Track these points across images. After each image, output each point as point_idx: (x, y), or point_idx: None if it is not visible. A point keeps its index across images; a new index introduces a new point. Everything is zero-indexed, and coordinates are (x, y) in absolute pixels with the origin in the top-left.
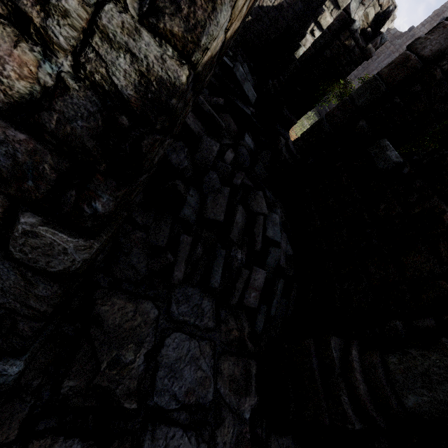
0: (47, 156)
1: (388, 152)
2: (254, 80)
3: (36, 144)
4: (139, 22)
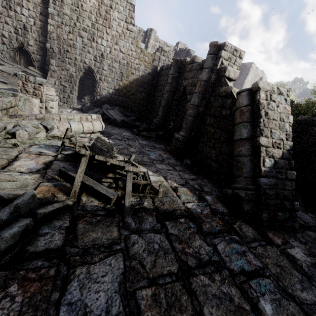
0: (286, 161)
1: None
2: None
3: (284, 160)
4: (287, 141)
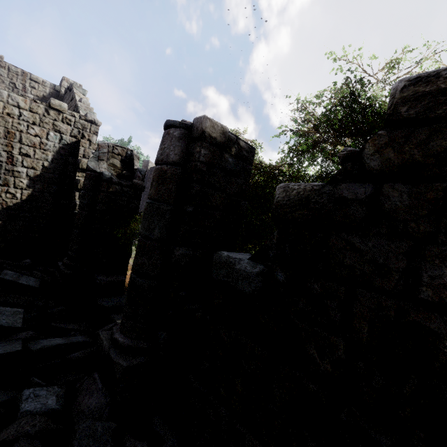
0: None
1: (238, 266)
2: (37, 275)
3: None
4: None
